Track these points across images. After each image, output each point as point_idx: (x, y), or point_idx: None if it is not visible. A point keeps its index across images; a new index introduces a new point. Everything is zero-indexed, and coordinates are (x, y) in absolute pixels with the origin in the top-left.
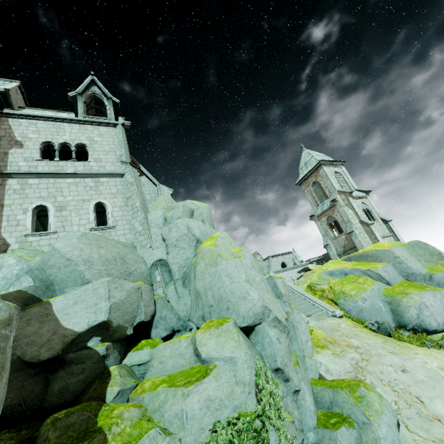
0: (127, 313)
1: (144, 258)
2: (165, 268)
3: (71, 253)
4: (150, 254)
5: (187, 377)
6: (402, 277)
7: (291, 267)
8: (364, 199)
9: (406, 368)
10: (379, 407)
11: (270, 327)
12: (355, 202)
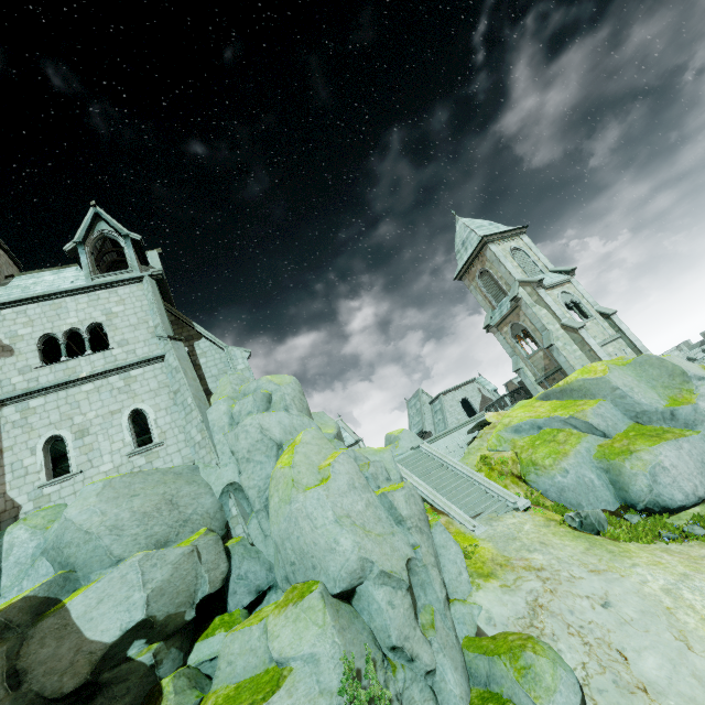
0: (180, 592)
1: (210, 484)
2: (242, 494)
3: (89, 522)
4: (218, 477)
5: (254, 692)
6: (628, 420)
7: (457, 426)
8: (566, 285)
9: (609, 598)
10: (551, 682)
11: (377, 586)
12: (550, 294)
